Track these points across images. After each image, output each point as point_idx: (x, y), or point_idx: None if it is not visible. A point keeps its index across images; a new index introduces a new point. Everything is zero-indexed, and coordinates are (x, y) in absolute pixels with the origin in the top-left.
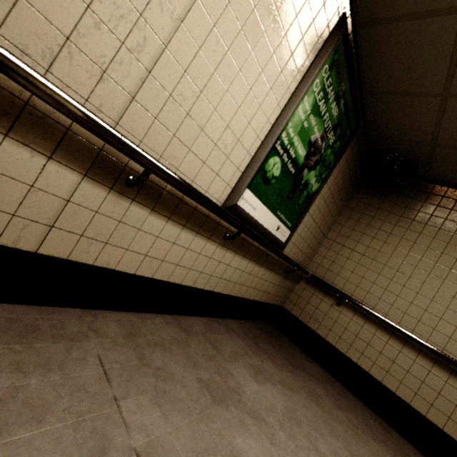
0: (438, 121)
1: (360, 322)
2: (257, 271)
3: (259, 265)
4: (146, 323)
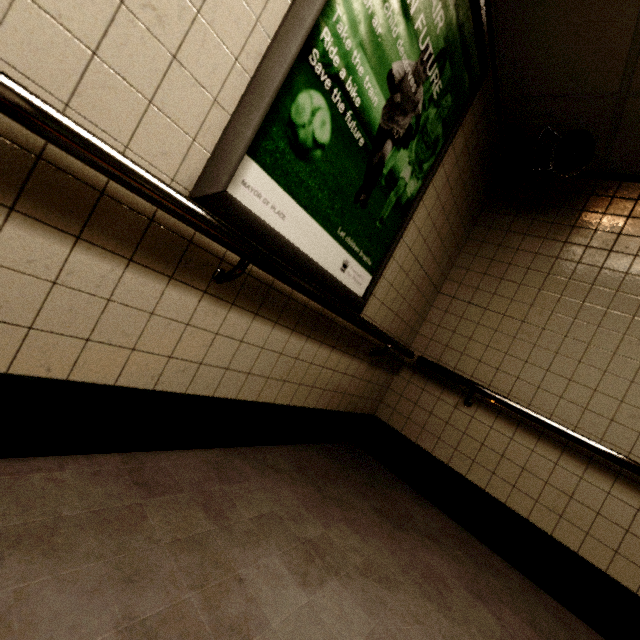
0: (639, 31)
1: (508, 431)
2: (313, 354)
3: (316, 342)
4: (27, 481)
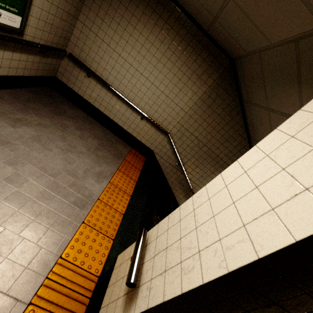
0: None
1: (100, 87)
2: (1, 54)
3: (0, 50)
4: None
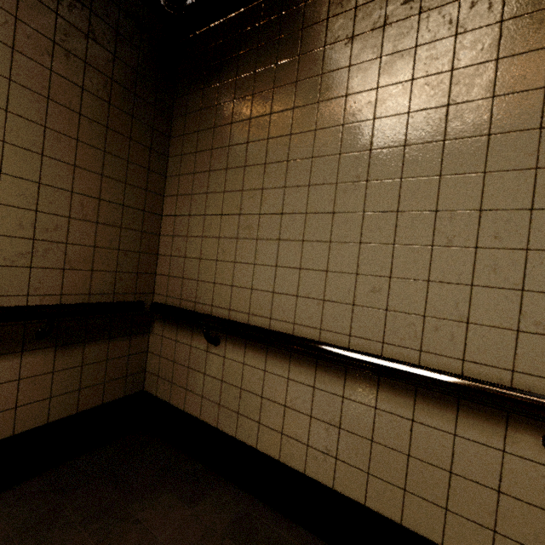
0: None
1: (259, 362)
2: None
3: None
4: None
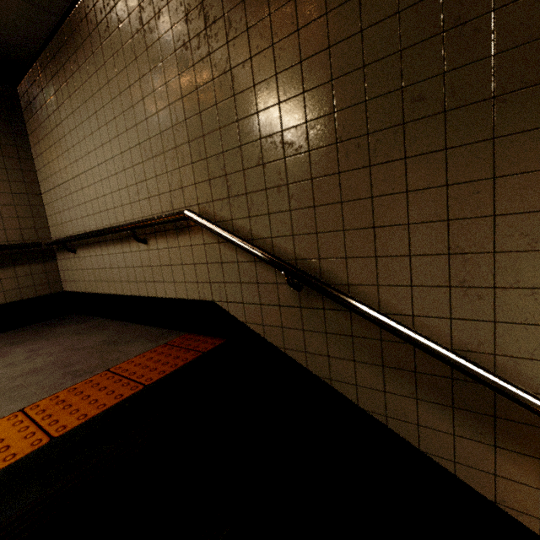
0: None
1: (88, 253)
2: None
3: None
4: None
